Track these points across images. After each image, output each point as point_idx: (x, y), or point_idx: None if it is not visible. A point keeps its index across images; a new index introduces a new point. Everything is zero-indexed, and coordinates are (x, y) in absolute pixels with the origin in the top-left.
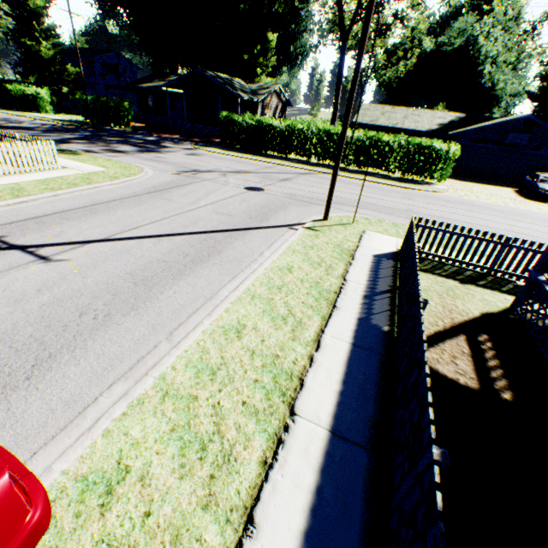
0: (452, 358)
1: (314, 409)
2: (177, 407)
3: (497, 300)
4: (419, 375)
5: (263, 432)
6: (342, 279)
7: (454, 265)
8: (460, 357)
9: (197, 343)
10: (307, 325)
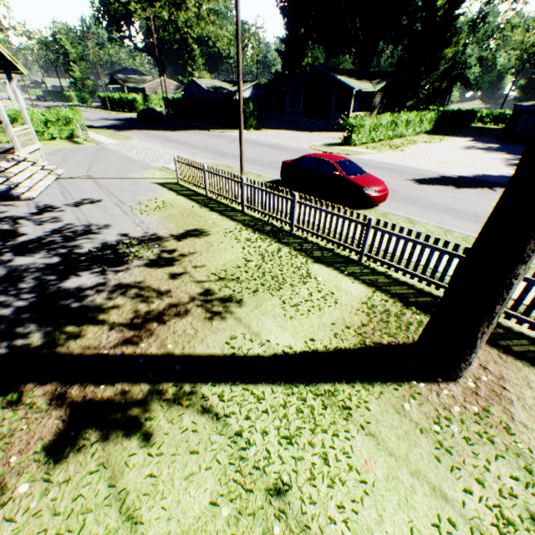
0: None
1: None
2: None
3: None
4: None
5: None
6: None
7: None
8: None
9: None
10: None
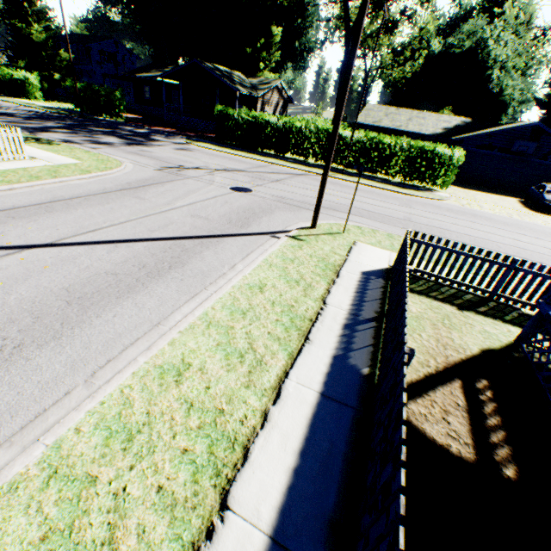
0: (444, 413)
1: (255, 499)
2: (63, 496)
3: (500, 332)
4: (393, 479)
5: (175, 541)
6: (321, 302)
7: (452, 286)
8: (453, 412)
9: (120, 391)
10: (269, 366)
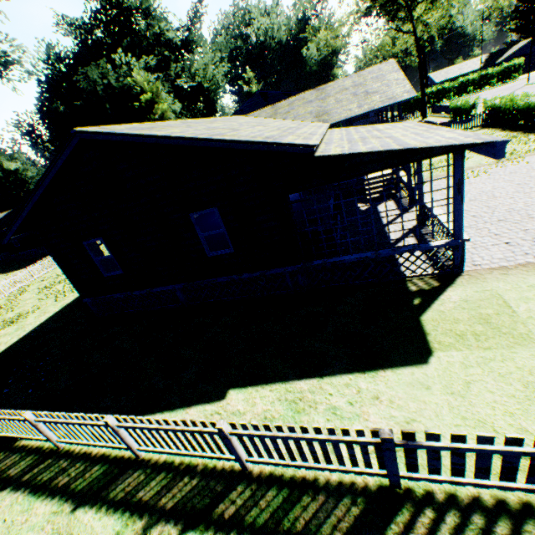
0: None
1: None
2: None
3: None
4: None
5: None
6: None
7: None
8: None
9: None
10: None
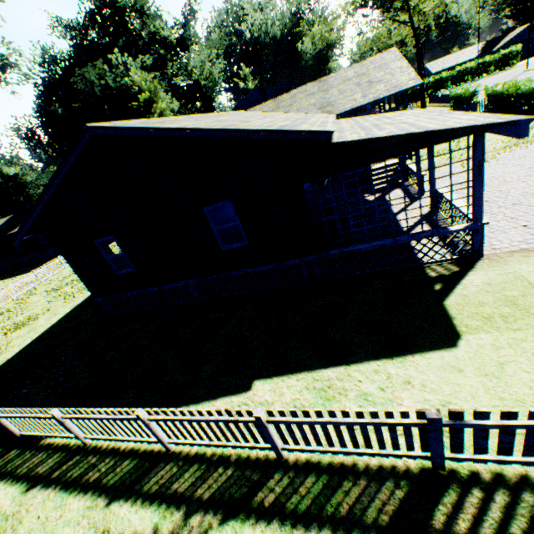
0: None
1: None
2: None
3: None
4: None
5: None
6: None
7: None
8: None
9: None
10: None
